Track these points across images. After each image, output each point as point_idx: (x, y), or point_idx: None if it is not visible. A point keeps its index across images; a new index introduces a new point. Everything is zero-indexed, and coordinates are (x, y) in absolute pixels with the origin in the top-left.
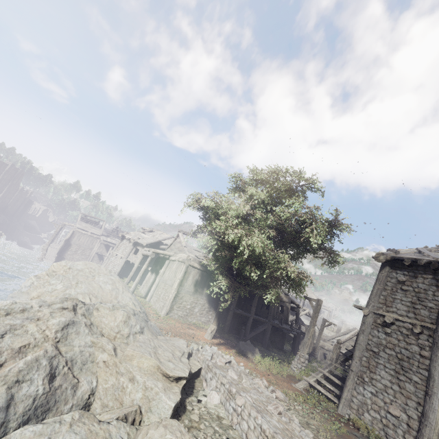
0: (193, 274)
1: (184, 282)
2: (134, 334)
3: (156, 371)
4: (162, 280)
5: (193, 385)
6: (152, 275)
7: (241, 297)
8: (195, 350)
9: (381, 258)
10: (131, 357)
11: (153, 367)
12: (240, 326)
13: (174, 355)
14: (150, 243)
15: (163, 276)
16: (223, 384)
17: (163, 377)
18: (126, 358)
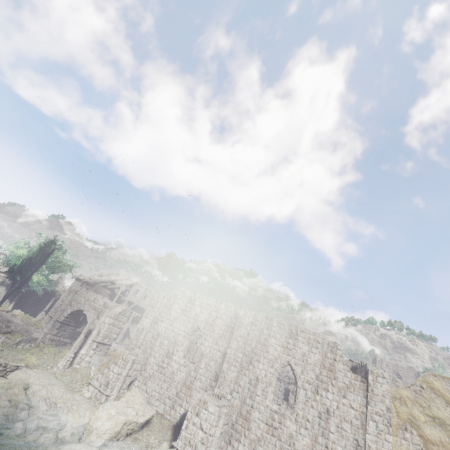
0: None
1: None
2: None
3: None
4: None
5: None
6: None
7: (29, 292)
8: None
9: (74, 277)
10: None
11: None
12: (24, 308)
13: None
14: None
15: None
16: None
17: None
18: None
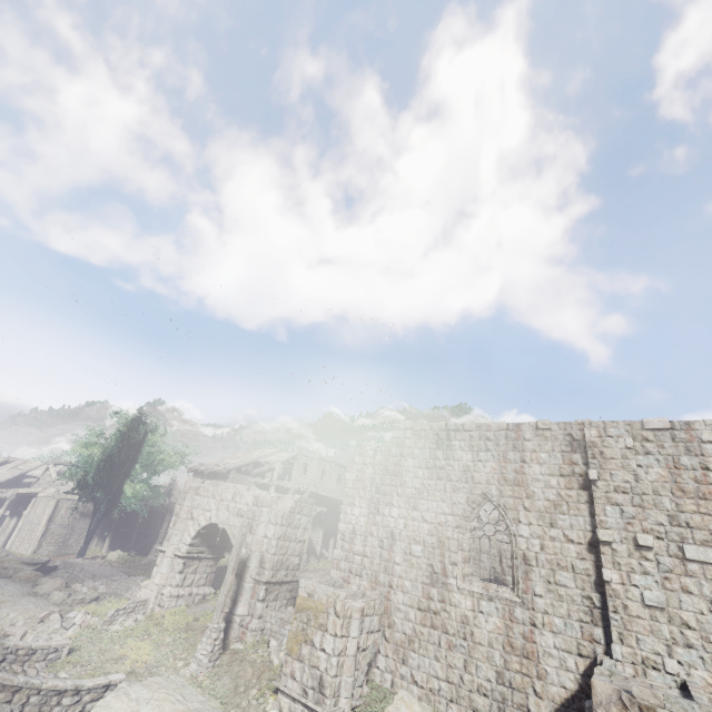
0: (66, 507)
1: (55, 517)
2: (2, 557)
3: (21, 564)
4: (27, 522)
5: (50, 573)
6: (13, 519)
7: (129, 516)
8: (58, 562)
9: (189, 471)
10: (4, 561)
11: (19, 563)
12: (128, 545)
13: (35, 559)
14: (7, 480)
15: (29, 517)
16: (69, 564)
17: (26, 565)
18: (0, 562)
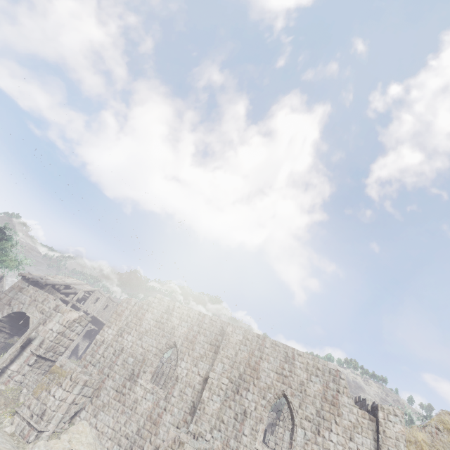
0: None
1: None
2: None
3: None
4: None
5: None
6: None
7: None
8: None
9: (20, 275)
10: None
11: None
12: None
13: None
14: None
15: None
16: None
17: None
18: None
